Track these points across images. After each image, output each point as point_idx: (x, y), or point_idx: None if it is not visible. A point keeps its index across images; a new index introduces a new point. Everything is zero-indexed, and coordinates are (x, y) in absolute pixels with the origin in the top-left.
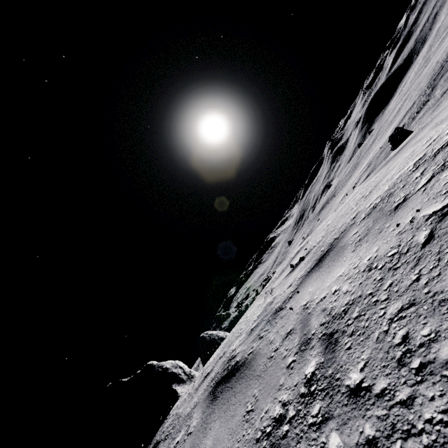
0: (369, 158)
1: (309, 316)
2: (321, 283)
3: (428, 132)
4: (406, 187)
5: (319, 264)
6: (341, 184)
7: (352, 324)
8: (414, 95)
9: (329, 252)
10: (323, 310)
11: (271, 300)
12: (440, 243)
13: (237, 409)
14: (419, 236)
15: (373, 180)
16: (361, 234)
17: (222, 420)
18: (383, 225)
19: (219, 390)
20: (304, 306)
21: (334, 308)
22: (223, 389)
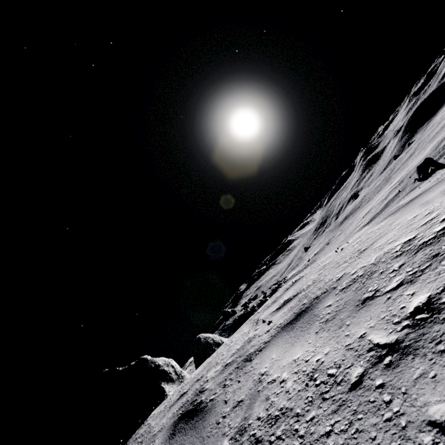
0: (403, 174)
1: (257, 394)
2: (282, 355)
3: (437, 197)
4: (382, 277)
5: (294, 322)
6: (368, 197)
7: (272, 444)
8: None
9: (305, 312)
10: (267, 399)
11: (251, 337)
12: (360, 400)
13: None
14: (354, 370)
15: (376, 229)
16: (330, 313)
17: None
18: (346, 317)
19: (179, 427)
20: (261, 375)
21: (272, 404)
22: (181, 429)
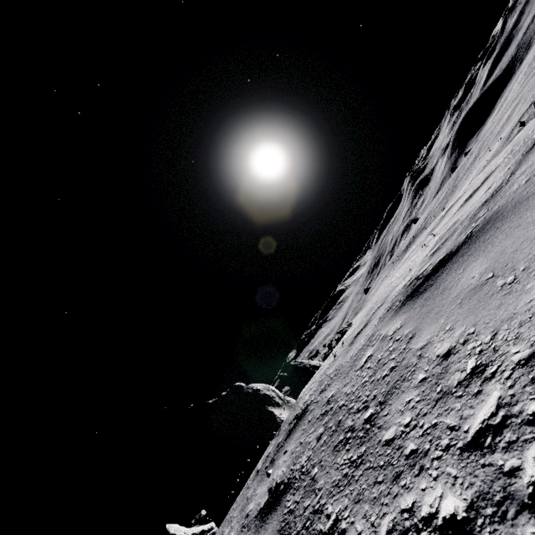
0: (473, 177)
1: None
2: None
3: None
4: None
5: None
6: (433, 214)
7: None
8: (530, 96)
9: None
10: None
11: (447, 229)
12: None
13: (521, 220)
14: None
15: None
16: None
17: (487, 252)
18: None
19: (428, 283)
20: None
21: None
22: (440, 273)
